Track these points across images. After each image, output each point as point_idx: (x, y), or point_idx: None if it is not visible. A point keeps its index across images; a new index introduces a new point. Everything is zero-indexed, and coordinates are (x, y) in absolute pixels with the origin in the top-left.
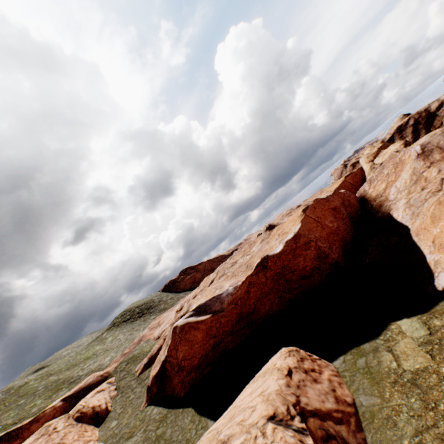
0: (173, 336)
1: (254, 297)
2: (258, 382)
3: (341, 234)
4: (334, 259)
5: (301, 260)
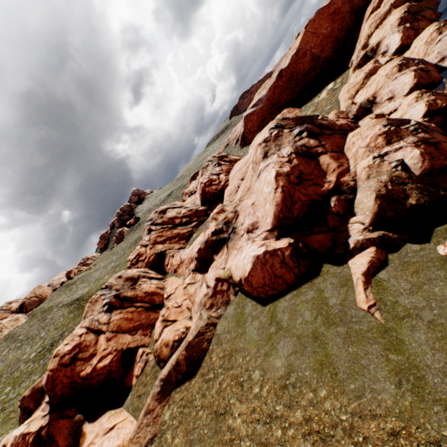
0: (244, 121)
1: (277, 95)
2: None
3: (335, 36)
4: (325, 58)
5: (301, 66)
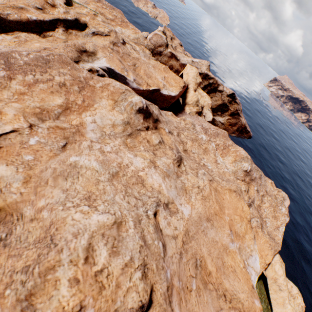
0: None
1: None
2: None
3: None
4: None
5: None
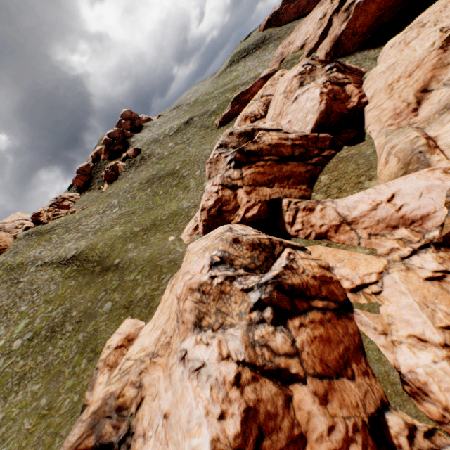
0: (355, 11)
1: None
2: (427, 11)
3: None
4: None
5: None
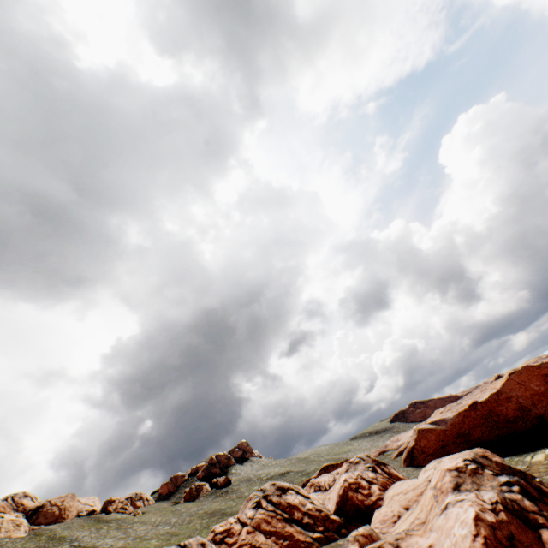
0: (417, 433)
1: (468, 425)
2: None
3: None
4: (537, 414)
5: (503, 408)
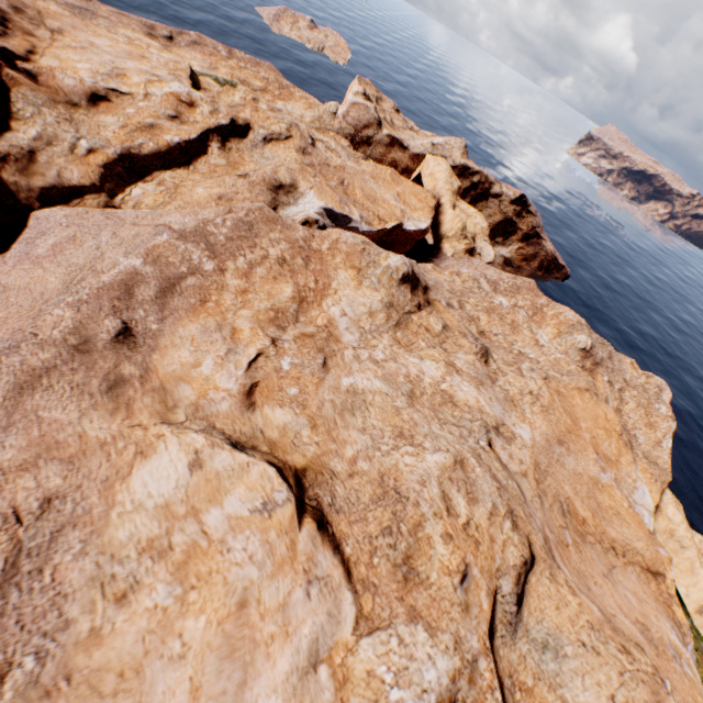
0: None
1: None
2: None
3: None
4: None
5: None
